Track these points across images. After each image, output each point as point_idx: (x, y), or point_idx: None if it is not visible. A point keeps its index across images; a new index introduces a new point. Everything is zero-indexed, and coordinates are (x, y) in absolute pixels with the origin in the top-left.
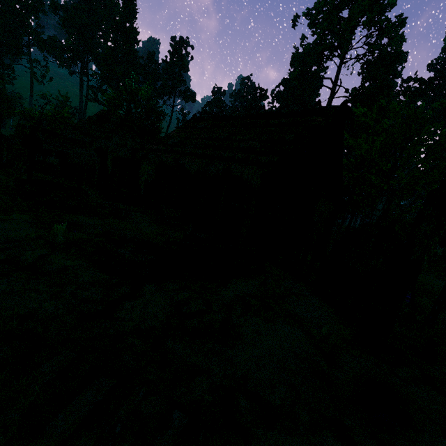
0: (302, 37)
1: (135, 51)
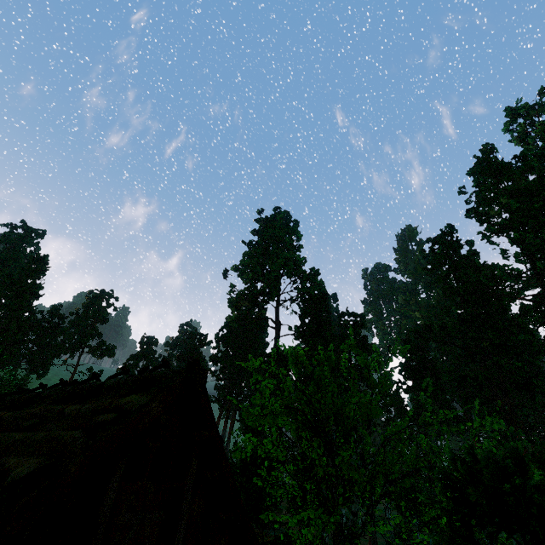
0: (231, 285)
1: (29, 306)
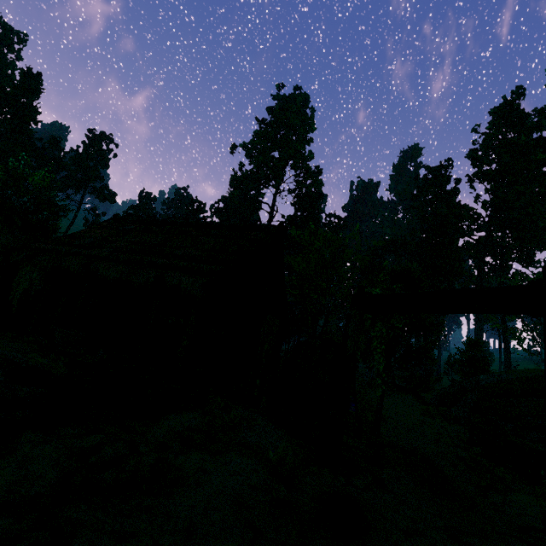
0: (241, 164)
1: (30, 131)
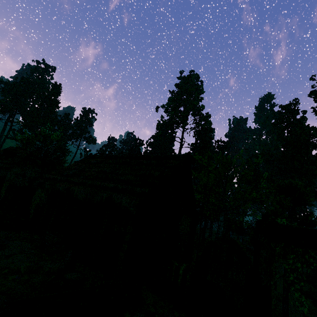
0: (162, 116)
1: (55, 112)
